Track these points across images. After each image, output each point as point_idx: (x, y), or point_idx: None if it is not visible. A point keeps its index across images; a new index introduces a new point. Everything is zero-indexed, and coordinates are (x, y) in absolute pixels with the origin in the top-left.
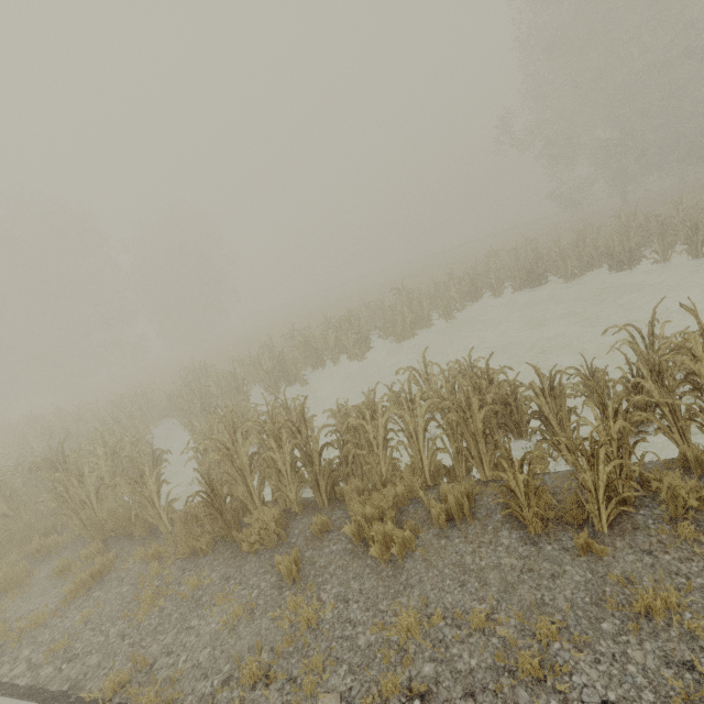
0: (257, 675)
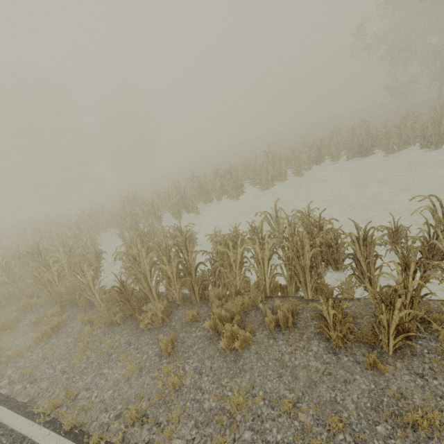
0: (137, 416)
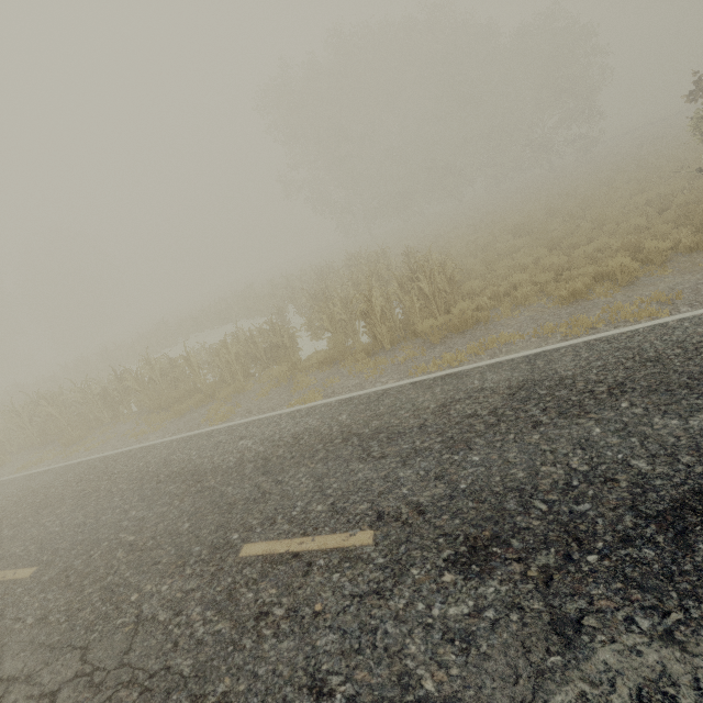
0: None
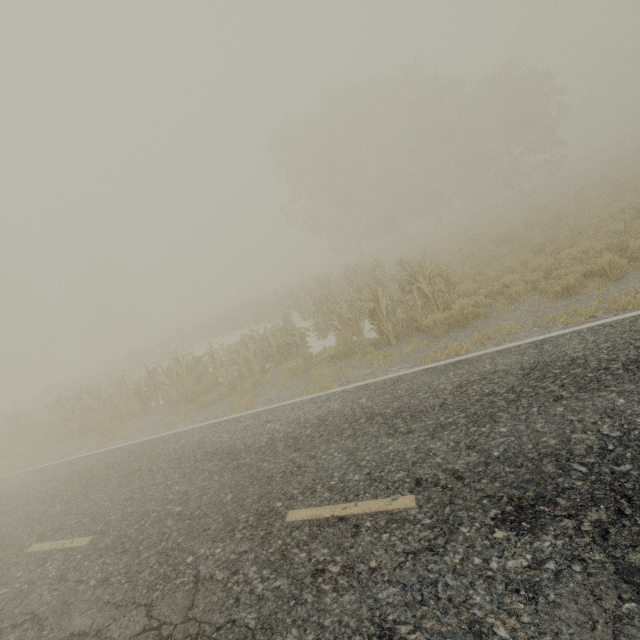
0: None
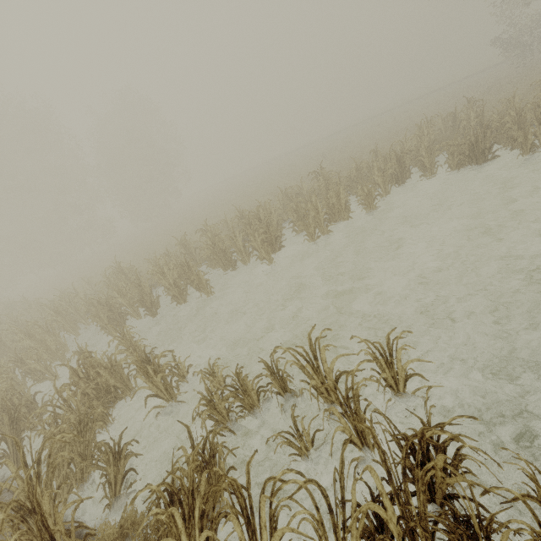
0: None
